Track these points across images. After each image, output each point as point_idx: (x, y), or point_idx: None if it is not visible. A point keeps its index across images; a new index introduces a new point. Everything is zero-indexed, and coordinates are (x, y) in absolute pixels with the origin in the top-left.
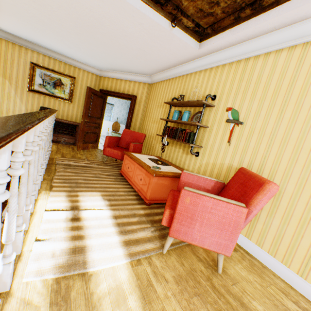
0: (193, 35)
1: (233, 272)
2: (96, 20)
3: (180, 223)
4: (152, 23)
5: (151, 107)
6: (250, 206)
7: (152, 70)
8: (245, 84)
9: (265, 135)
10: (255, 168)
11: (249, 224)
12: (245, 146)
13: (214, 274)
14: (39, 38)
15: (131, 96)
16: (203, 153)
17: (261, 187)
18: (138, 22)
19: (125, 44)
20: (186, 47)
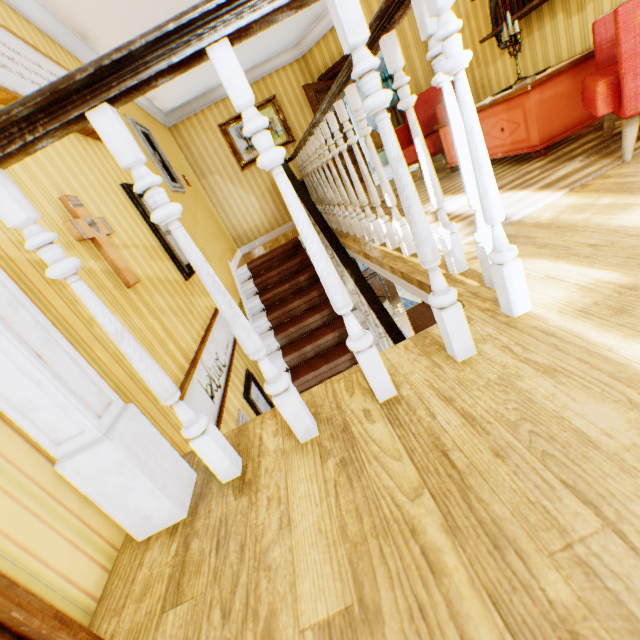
0: None
1: None
2: None
3: None
4: None
5: None
6: None
7: None
8: None
9: None
10: None
11: None
12: None
13: None
14: (206, 77)
15: None
16: None
17: None
18: None
19: None
20: None
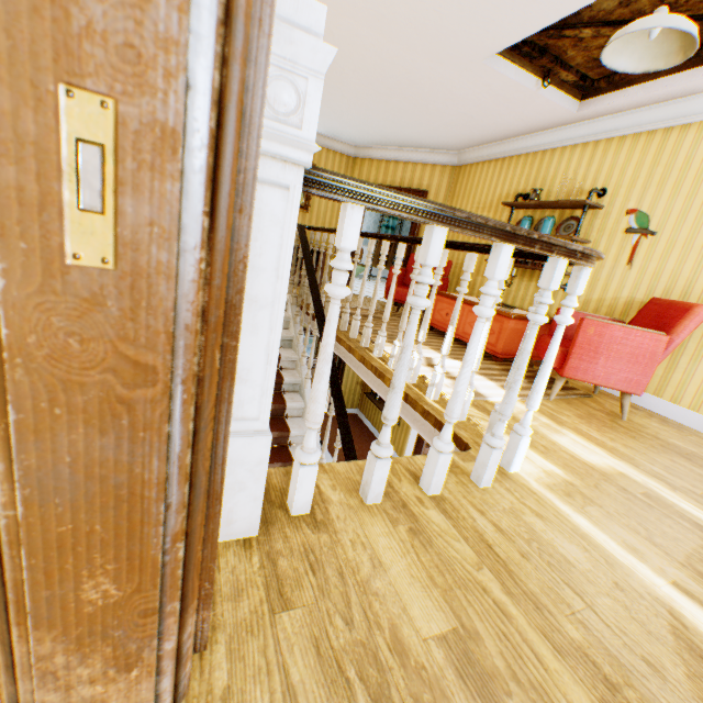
0: (571, 92)
1: (640, 422)
2: (411, 82)
3: (579, 359)
4: (510, 83)
5: None
6: (670, 335)
7: (467, 143)
8: (662, 172)
9: (693, 250)
10: (674, 299)
11: (659, 377)
12: (658, 267)
13: (618, 420)
14: None
15: (419, 193)
16: None
17: (686, 312)
18: (485, 83)
19: (438, 109)
20: (554, 110)
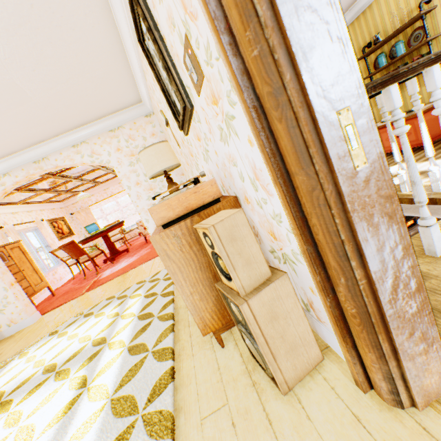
0: None
1: None
2: None
3: None
4: None
5: None
6: None
7: None
8: None
9: None
10: None
11: None
12: None
13: None
14: None
15: None
16: None
17: None
18: None
19: None
20: None
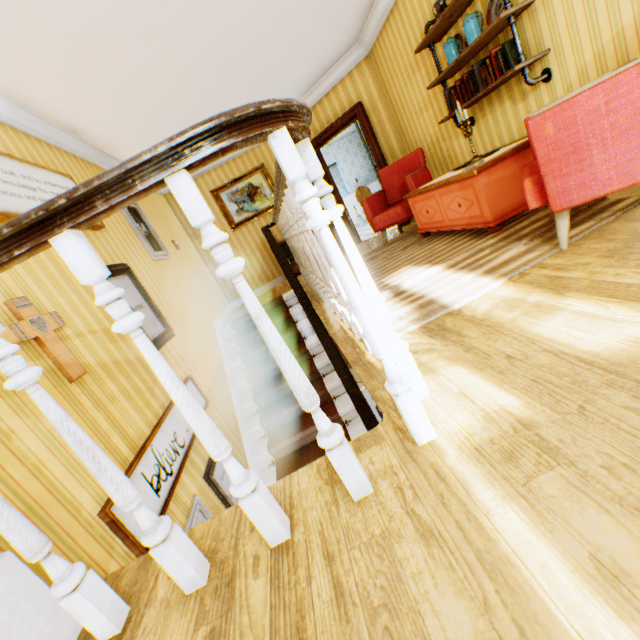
0: None
1: None
2: (237, 39)
3: (559, 177)
4: None
5: (397, 94)
6: None
7: (355, 26)
8: None
9: None
10: None
11: None
12: None
13: None
14: None
15: (353, 112)
16: (559, 60)
17: None
18: None
19: (289, 32)
20: None
